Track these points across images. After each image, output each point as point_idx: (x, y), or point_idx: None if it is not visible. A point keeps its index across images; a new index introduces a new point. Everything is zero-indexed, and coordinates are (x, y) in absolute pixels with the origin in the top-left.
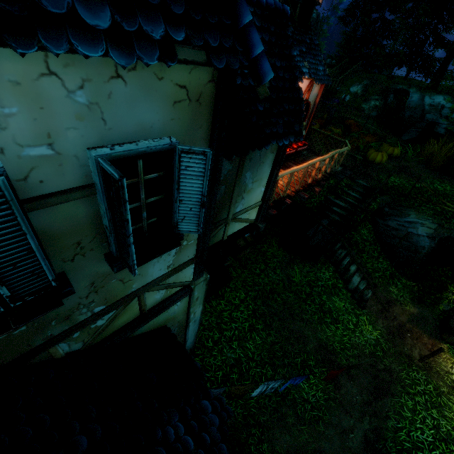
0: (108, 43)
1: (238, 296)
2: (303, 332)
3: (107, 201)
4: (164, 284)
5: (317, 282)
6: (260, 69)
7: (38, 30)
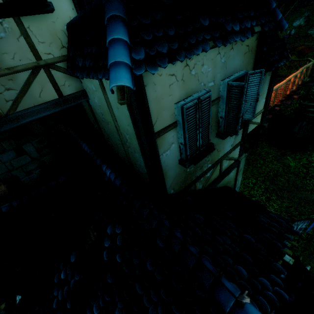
0: (240, 34)
1: (251, 182)
2: (311, 198)
3: (227, 101)
4: (228, 156)
5: (310, 164)
6: (281, 24)
7: (228, 37)
